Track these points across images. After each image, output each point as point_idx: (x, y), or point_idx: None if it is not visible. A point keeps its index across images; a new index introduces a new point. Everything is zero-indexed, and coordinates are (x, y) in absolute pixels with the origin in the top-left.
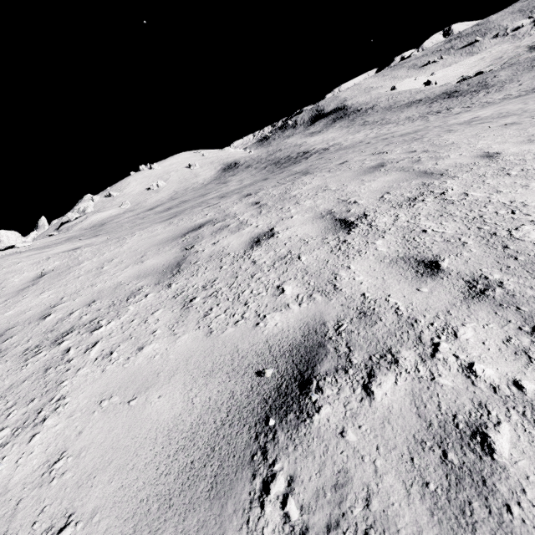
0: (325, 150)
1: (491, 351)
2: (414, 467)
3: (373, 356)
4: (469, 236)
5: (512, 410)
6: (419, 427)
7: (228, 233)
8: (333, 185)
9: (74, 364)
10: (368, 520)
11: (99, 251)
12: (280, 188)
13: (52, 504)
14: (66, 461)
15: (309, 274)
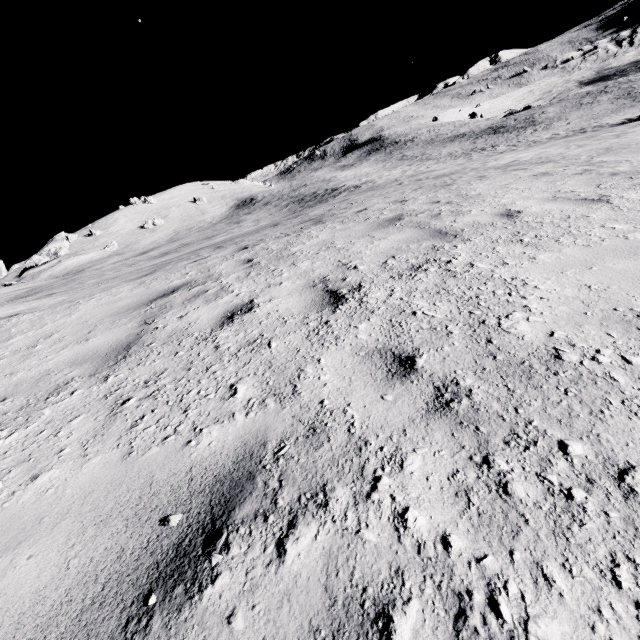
0: (356, 188)
1: (432, 490)
2: None
3: (303, 495)
4: (457, 324)
5: (428, 579)
6: (320, 607)
7: (202, 303)
8: (339, 241)
9: None
10: None
11: (40, 320)
12: (282, 241)
13: None
14: None
15: (272, 369)
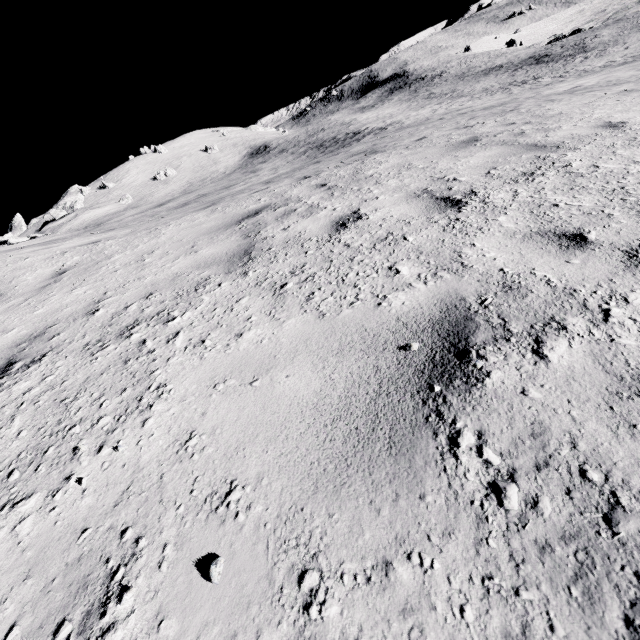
0: (382, 130)
1: None
2: (615, 414)
3: (534, 325)
4: (613, 208)
5: None
6: (610, 381)
7: (299, 218)
8: (418, 162)
9: (160, 355)
10: (579, 458)
11: (128, 243)
12: (348, 168)
13: (204, 475)
14: (200, 438)
15: (425, 254)
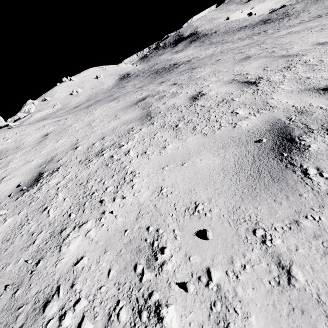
0: (188, 62)
1: None
2: None
3: (323, 125)
4: None
5: None
6: None
7: (169, 98)
8: (222, 69)
9: (124, 160)
10: None
11: (78, 119)
12: (184, 76)
13: (178, 202)
14: (167, 189)
15: (248, 104)
